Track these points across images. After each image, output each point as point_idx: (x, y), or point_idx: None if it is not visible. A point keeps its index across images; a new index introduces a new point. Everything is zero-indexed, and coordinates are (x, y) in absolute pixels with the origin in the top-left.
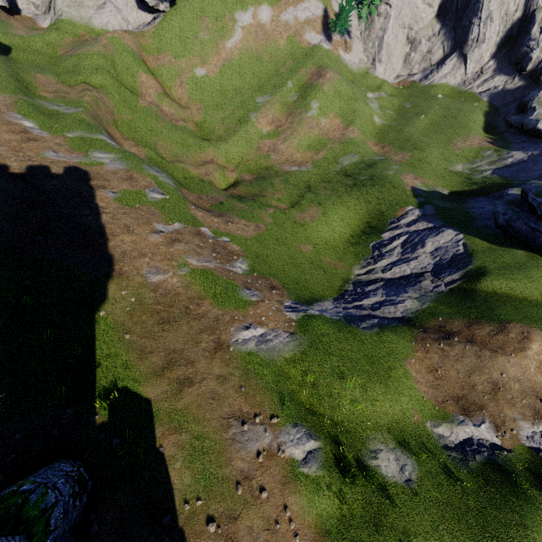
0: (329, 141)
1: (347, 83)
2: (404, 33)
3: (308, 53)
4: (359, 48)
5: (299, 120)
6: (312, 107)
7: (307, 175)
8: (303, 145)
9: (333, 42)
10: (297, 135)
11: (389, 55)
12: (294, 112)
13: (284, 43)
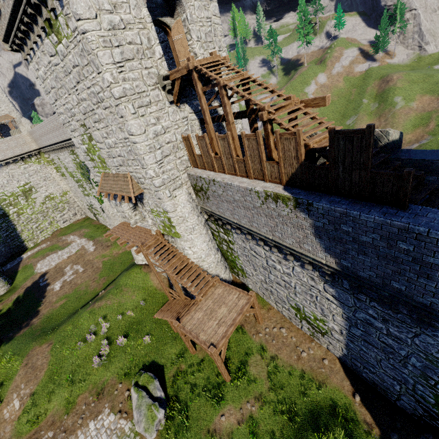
0: (431, 113)
1: (413, 72)
2: (437, 14)
3: (365, 77)
4: (400, 49)
5: (392, 115)
6: (397, 102)
7: (434, 143)
8: (408, 128)
9: (377, 60)
10: (397, 124)
11: (432, 35)
12: (382, 113)
13: (343, 84)
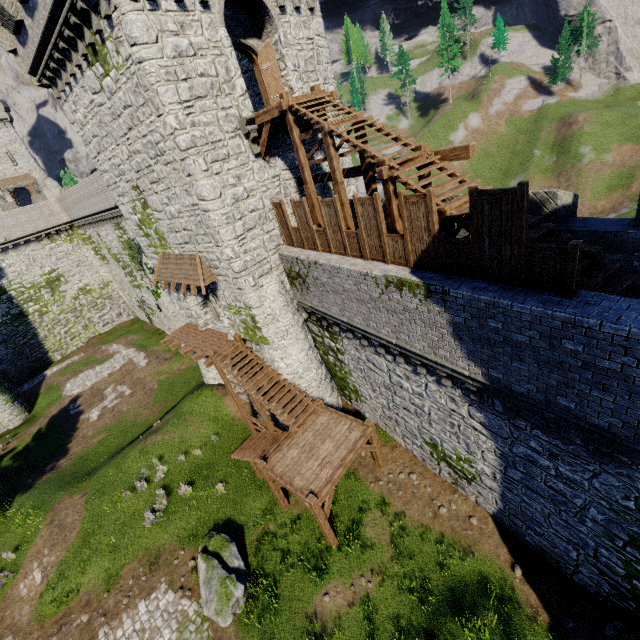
0: (634, 169)
1: (607, 110)
2: None
3: (537, 118)
4: (589, 78)
5: (576, 173)
6: (583, 154)
7: None
8: (600, 191)
9: (555, 94)
10: (585, 186)
11: (636, 57)
12: (562, 170)
13: (505, 128)
